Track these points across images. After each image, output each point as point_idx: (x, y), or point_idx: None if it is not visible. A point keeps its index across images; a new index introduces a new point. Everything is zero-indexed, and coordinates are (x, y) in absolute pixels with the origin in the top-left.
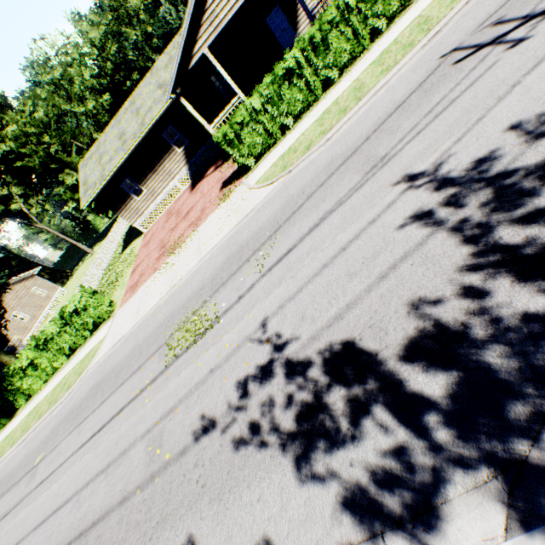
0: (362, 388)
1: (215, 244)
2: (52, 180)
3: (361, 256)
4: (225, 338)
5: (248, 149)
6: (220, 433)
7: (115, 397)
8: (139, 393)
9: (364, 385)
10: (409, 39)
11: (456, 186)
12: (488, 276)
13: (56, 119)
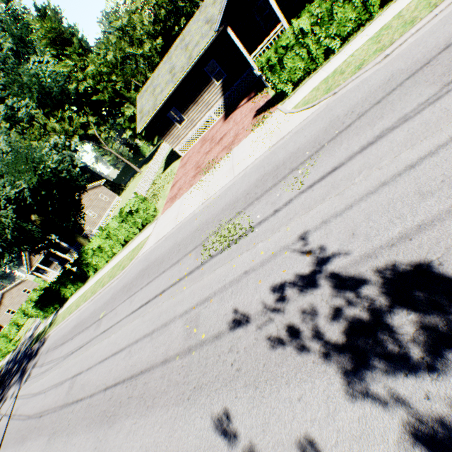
0: (444, 318)
1: (248, 164)
2: (115, 113)
3: (439, 174)
4: (259, 246)
5: (288, 75)
6: (255, 329)
7: (158, 281)
8: (177, 281)
9: (448, 315)
10: None
11: None
12: None
13: (121, 61)
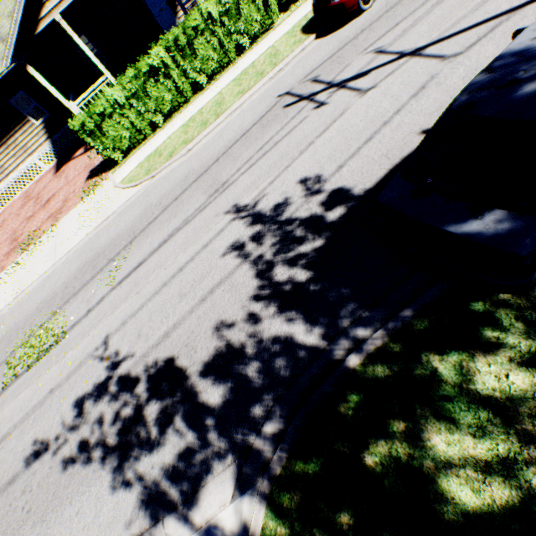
0: (172, 401)
1: (72, 246)
2: None
3: (192, 278)
4: (69, 355)
5: (113, 142)
6: (52, 456)
7: None
8: None
9: (174, 397)
10: (262, 67)
11: (262, 225)
12: (264, 305)
13: None
